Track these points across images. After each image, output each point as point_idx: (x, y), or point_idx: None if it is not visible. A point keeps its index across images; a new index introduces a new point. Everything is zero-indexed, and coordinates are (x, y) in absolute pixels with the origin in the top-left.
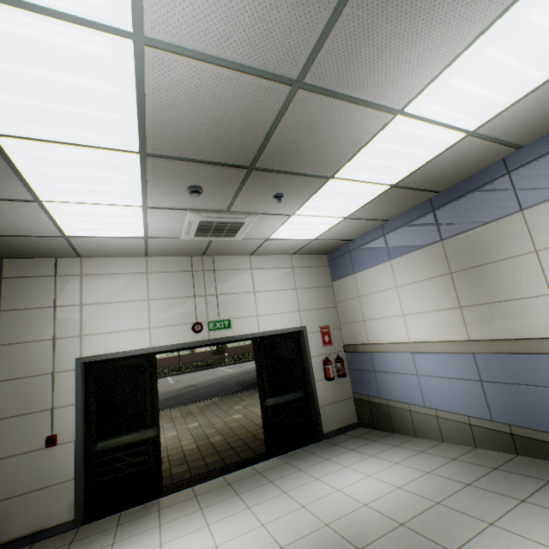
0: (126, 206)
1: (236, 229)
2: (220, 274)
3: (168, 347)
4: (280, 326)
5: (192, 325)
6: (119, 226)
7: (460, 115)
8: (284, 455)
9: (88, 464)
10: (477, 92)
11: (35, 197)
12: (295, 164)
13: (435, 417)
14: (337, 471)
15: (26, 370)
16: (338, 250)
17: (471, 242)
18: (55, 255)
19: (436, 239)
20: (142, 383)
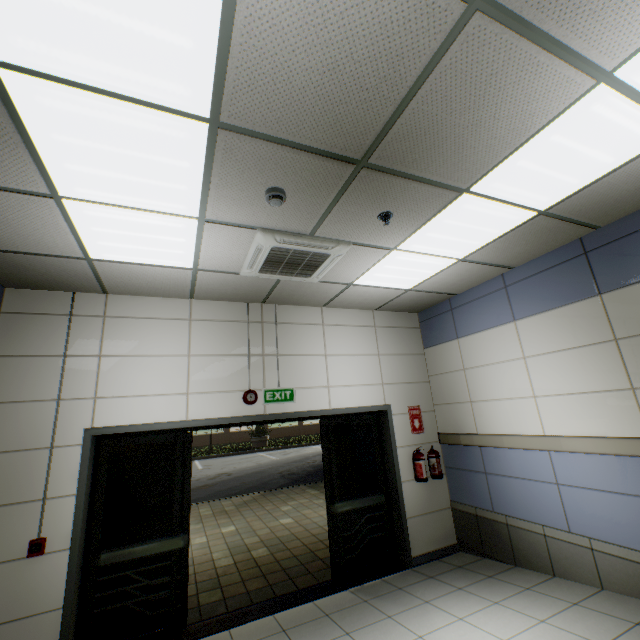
0: (176, 216)
1: (316, 265)
2: (282, 328)
3: (210, 422)
4: (357, 402)
5: (243, 393)
6: (162, 249)
7: None
8: (359, 588)
9: (85, 585)
10: None
11: (52, 190)
12: (424, 162)
13: (588, 549)
14: (449, 625)
15: (14, 440)
16: (434, 308)
17: None
18: (73, 287)
19: (590, 292)
20: (171, 470)
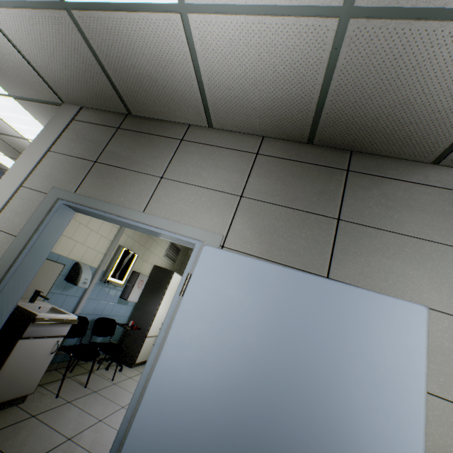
0: None
1: None
2: None
3: None
4: None
5: None
6: None
7: None
8: None
9: None
10: (28, 128)
11: None
12: None
13: None
14: None
15: None
16: None
17: None
18: None
19: None
20: None
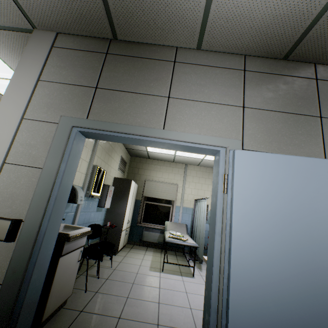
0: None
1: None
2: None
3: None
4: None
5: None
6: None
7: None
8: None
9: None
10: None
11: None
12: None
13: None
14: None
15: None
16: None
17: None
18: None
19: None
20: None
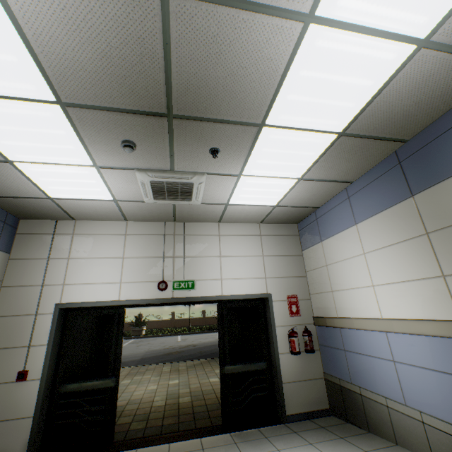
0: (81, 166)
1: (189, 191)
2: (189, 238)
3: (133, 302)
4: (243, 291)
5: (158, 283)
6: (87, 188)
7: (398, 12)
8: (237, 433)
9: (51, 404)
10: None
11: (6, 158)
12: (214, 108)
13: (420, 422)
14: None
15: (16, 309)
16: (307, 219)
17: (451, 192)
18: (54, 216)
19: (405, 195)
20: (110, 333)
